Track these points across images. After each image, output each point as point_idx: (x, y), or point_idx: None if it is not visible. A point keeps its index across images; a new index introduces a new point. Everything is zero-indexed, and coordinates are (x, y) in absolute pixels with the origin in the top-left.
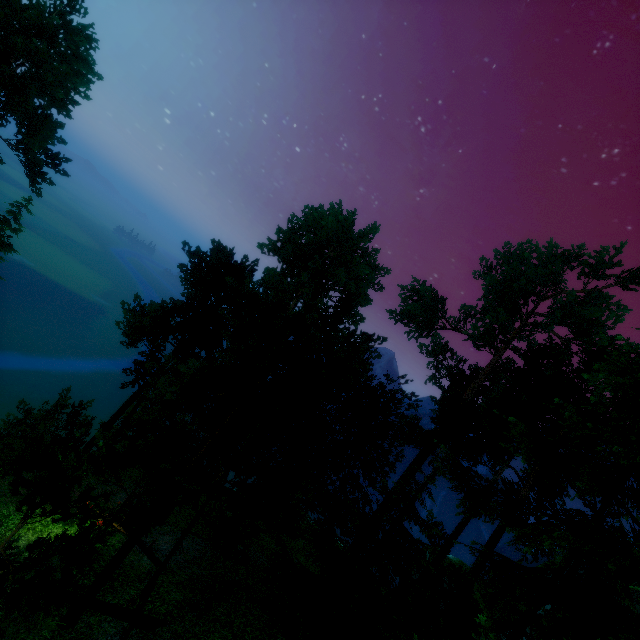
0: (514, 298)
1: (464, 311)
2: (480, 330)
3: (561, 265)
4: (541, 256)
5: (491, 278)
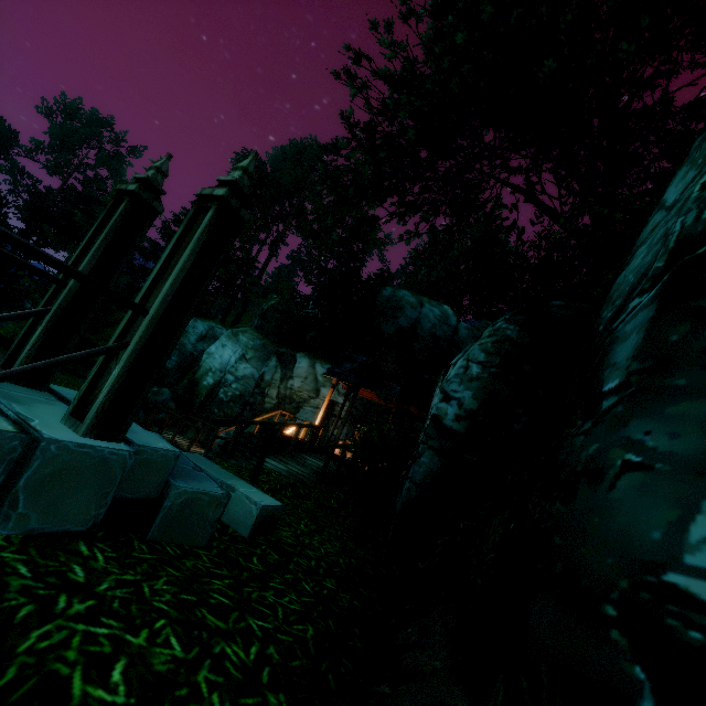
0: (73, 146)
1: (35, 145)
2: (52, 164)
3: (102, 127)
4: (88, 119)
5: (56, 129)
